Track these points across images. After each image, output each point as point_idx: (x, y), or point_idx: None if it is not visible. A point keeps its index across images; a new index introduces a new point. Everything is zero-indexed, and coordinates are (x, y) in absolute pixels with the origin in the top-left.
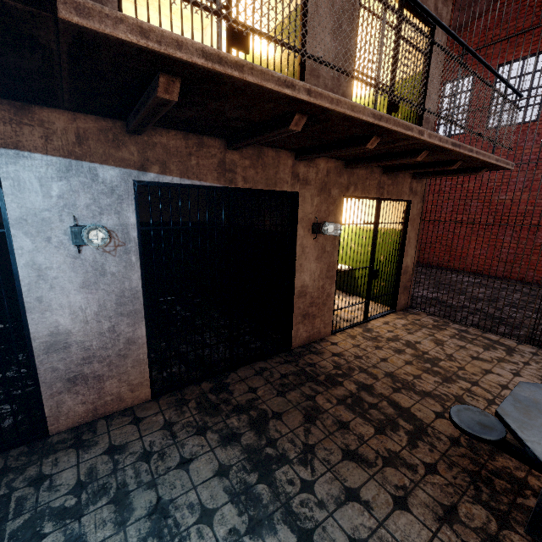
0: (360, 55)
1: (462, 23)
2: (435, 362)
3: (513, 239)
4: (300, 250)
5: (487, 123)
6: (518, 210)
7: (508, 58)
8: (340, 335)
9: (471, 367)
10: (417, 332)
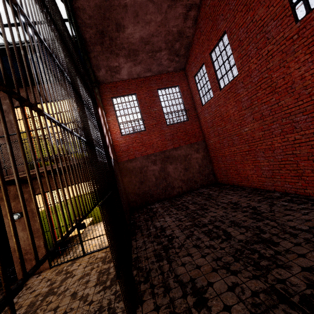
0: (23, 136)
1: (188, 43)
2: (48, 296)
3: (264, 158)
4: (9, 228)
5: (219, 86)
6: (257, 136)
7: (211, 47)
8: (52, 269)
9: (56, 302)
10: (91, 266)
